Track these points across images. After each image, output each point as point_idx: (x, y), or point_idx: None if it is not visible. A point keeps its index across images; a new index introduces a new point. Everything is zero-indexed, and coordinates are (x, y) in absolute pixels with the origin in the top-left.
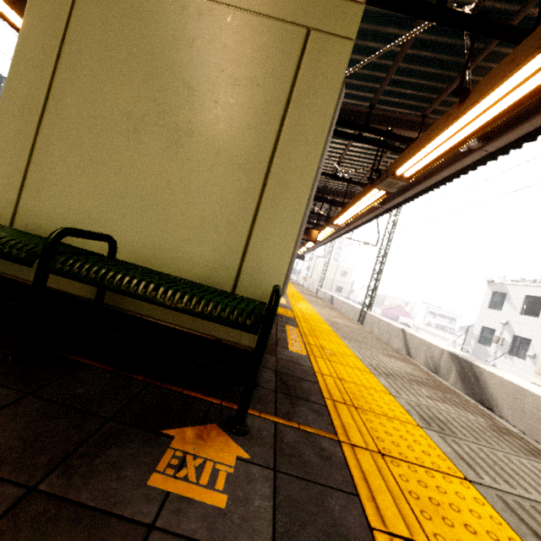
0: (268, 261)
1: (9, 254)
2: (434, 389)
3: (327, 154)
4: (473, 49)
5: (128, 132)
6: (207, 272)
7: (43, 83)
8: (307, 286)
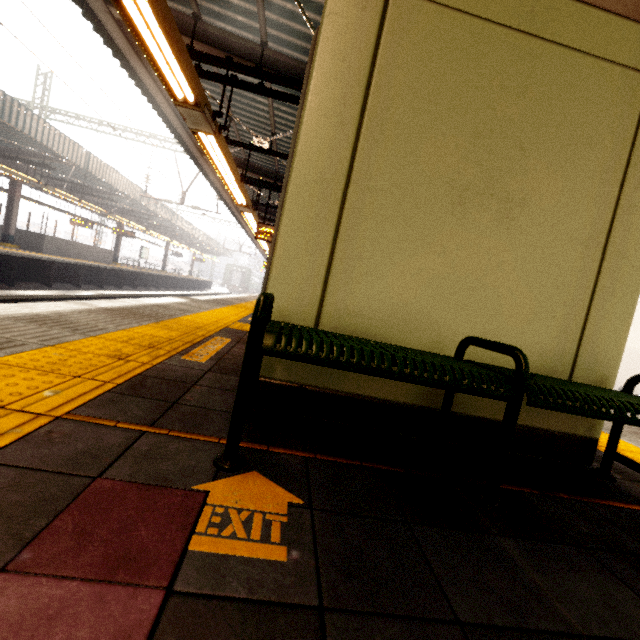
0: (604, 344)
1: (489, 391)
2: None
3: None
4: None
5: (451, 205)
6: (542, 362)
7: (345, 144)
8: None
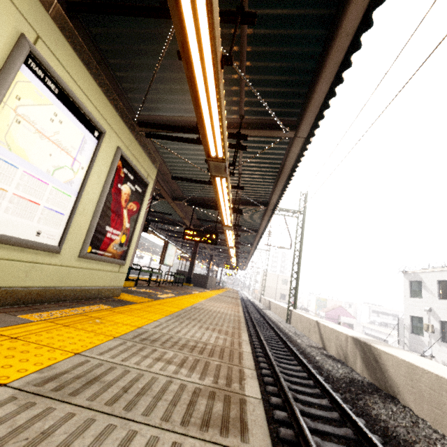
0: None
1: None
2: (202, 353)
3: (200, 166)
4: (238, 52)
5: None
6: None
7: None
8: (254, 297)
